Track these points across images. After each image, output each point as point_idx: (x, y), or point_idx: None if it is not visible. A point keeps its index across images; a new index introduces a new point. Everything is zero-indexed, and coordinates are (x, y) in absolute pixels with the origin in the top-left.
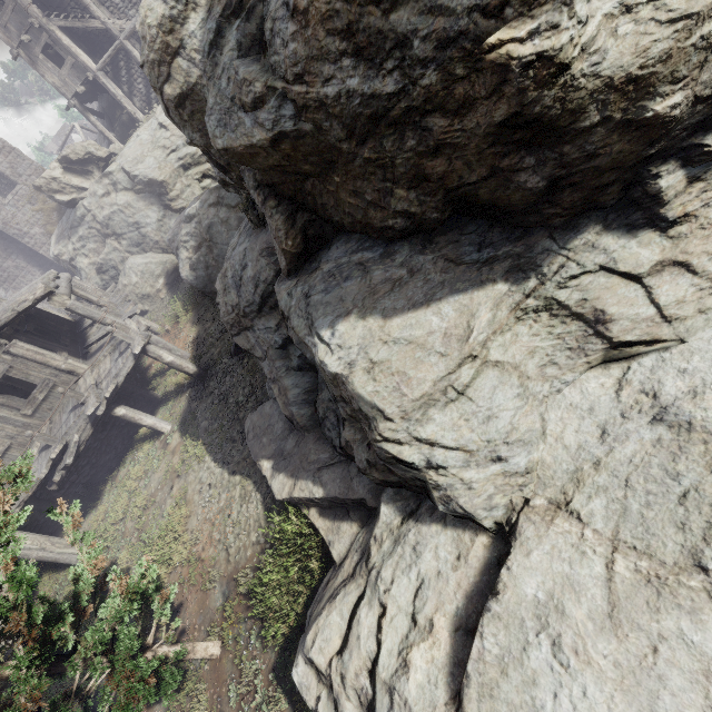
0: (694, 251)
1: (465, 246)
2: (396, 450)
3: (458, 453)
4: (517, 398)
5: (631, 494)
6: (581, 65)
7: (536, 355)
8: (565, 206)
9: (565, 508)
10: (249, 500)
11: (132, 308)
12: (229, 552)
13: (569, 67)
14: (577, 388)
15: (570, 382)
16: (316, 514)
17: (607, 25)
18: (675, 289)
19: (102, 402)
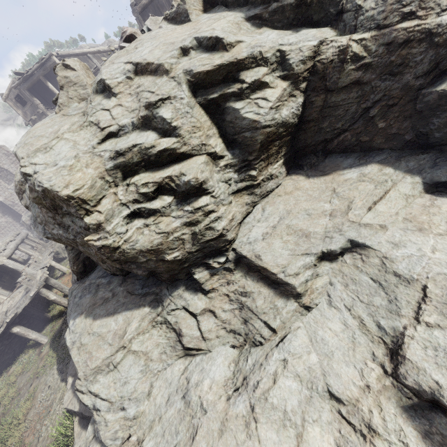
0: (217, 306)
1: (137, 285)
2: (81, 396)
3: (106, 402)
4: (140, 373)
5: (162, 441)
6: (126, 246)
7: (159, 347)
8: (166, 278)
9: (140, 445)
10: (62, 401)
11: (46, 262)
12: (39, 440)
13: (119, 247)
14: (171, 369)
15: (170, 364)
16: (77, 421)
17: (138, 231)
18: (208, 324)
19: (3, 324)
